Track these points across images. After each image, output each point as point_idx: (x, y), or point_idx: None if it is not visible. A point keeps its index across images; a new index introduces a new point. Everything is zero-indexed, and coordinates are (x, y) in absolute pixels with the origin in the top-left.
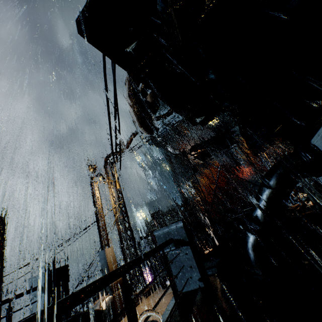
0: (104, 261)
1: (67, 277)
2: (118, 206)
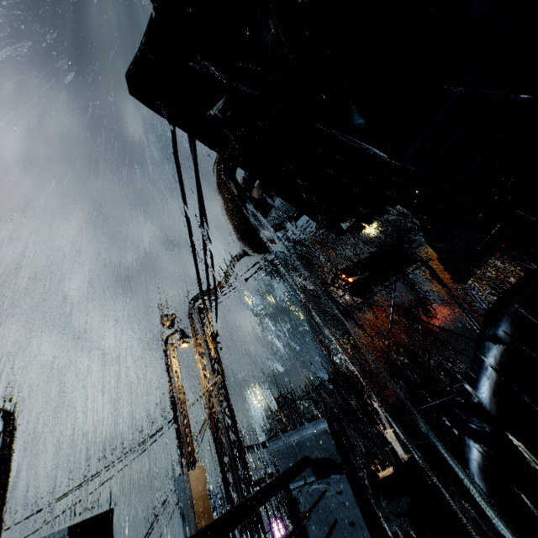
0: (187, 497)
1: (109, 537)
2: (213, 387)
